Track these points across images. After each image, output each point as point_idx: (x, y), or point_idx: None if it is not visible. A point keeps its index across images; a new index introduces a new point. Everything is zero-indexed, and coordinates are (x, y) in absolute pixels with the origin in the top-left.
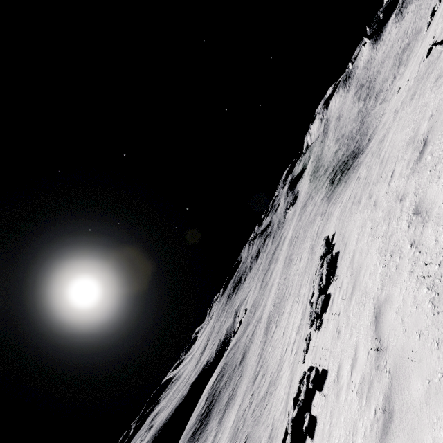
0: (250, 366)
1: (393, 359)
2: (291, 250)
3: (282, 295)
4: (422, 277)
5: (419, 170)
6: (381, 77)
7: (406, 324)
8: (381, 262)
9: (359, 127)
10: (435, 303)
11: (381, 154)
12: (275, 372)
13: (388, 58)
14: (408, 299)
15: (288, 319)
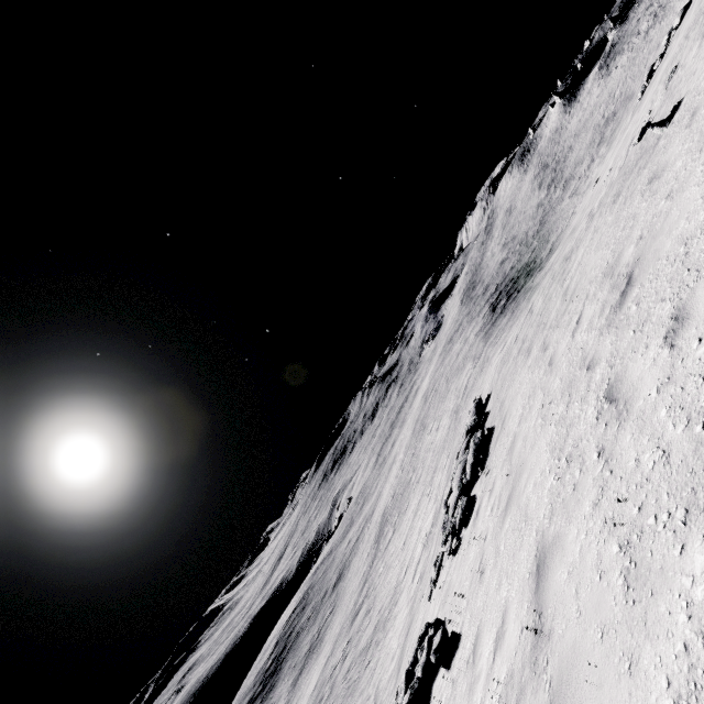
0: (349, 593)
1: (558, 661)
2: (425, 409)
3: (406, 481)
4: (612, 524)
5: (618, 325)
6: (574, 157)
7: (583, 602)
8: (552, 469)
9: (538, 228)
10: (629, 580)
11: (565, 279)
12: (387, 607)
13: (585, 130)
14: (588, 554)
15: (413, 522)
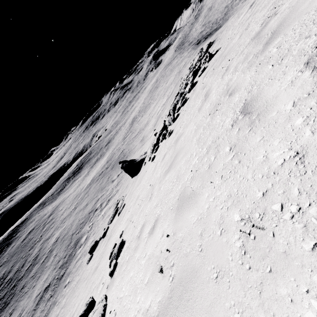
0: (117, 141)
1: None
2: (157, 83)
3: (147, 104)
4: None
5: None
6: None
7: None
8: None
9: (223, 16)
10: None
11: None
12: (143, 126)
13: None
14: None
15: (154, 108)
